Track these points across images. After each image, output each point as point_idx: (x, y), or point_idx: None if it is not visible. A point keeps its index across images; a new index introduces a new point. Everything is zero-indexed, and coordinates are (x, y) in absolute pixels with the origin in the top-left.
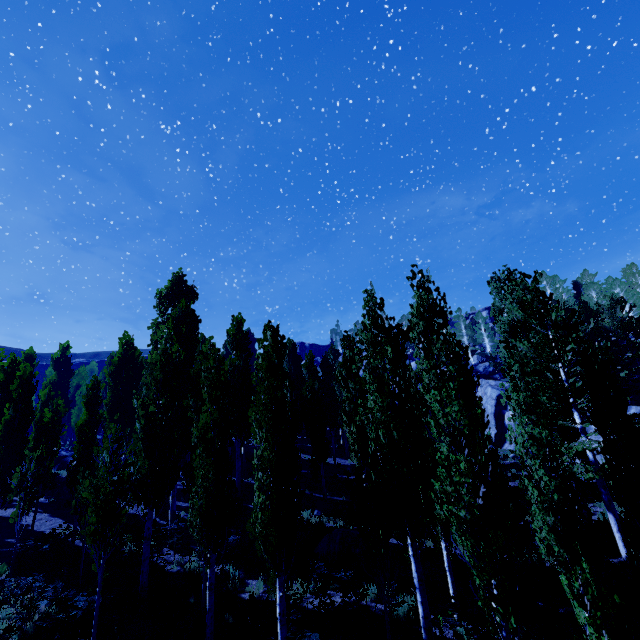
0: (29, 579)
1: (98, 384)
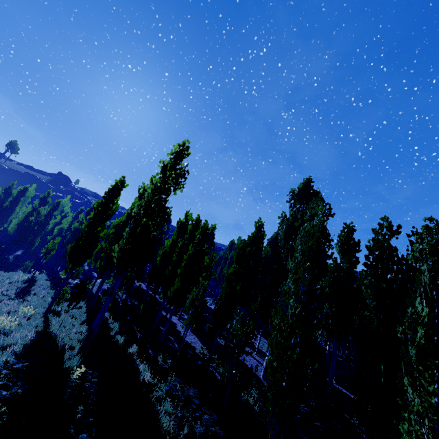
0: (191, 391)
1: (246, 246)
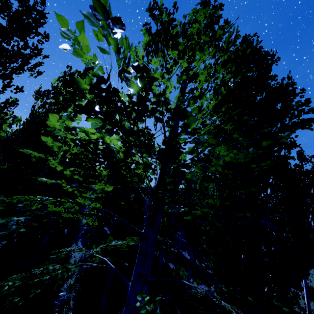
0: None
1: None
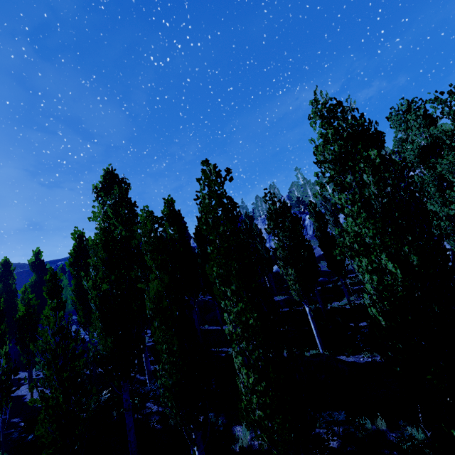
0: None
1: (55, 274)
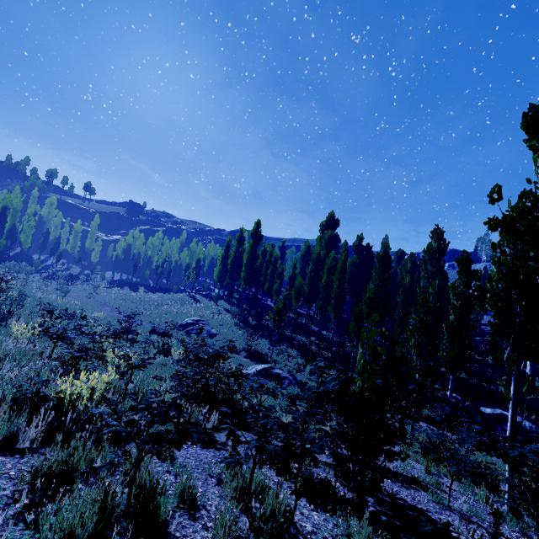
0: None
1: (296, 262)
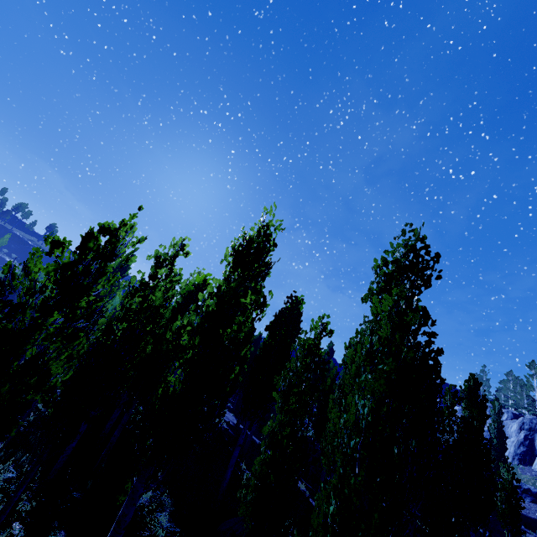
0: None
1: None
